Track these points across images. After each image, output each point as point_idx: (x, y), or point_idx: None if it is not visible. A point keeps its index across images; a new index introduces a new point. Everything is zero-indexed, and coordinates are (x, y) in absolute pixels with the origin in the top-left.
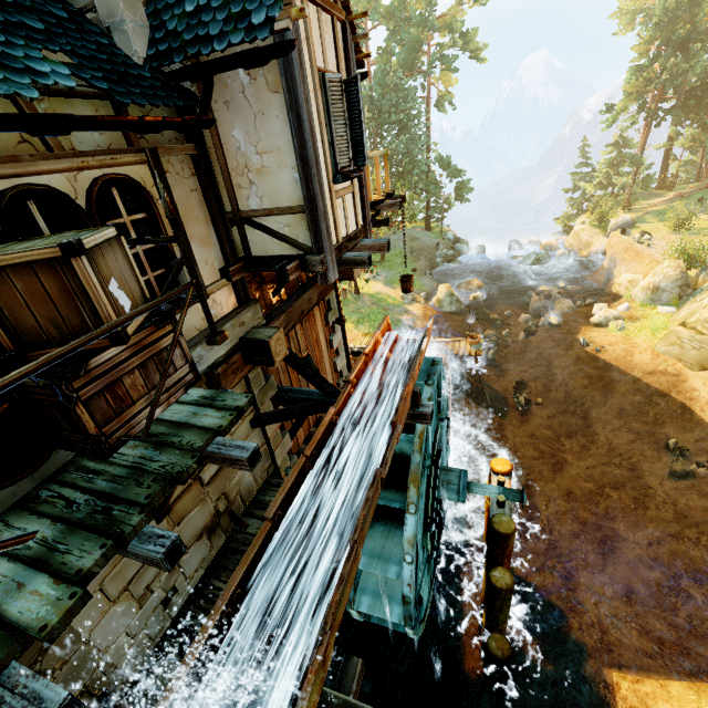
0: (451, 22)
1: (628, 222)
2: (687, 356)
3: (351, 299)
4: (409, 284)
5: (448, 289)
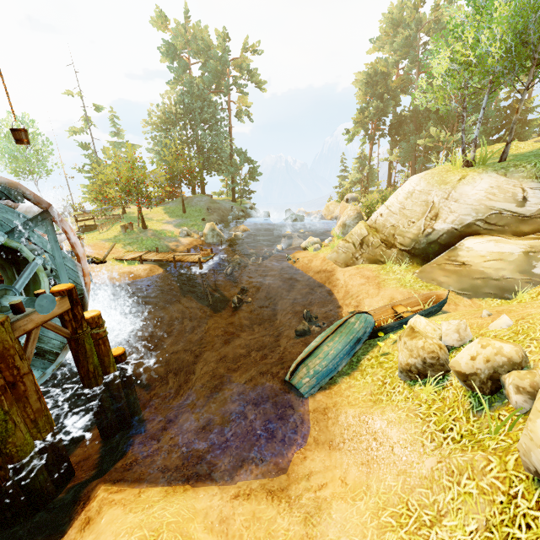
0: (242, 63)
1: (354, 198)
2: (339, 258)
3: (136, 231)
4: (19, 135)
5: (211, 225)
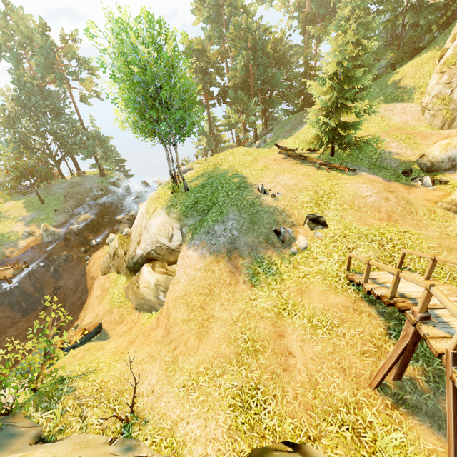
0: (69, 52)
1: (185, 170)
2: (103, 267)
3: None
4: None
5: (42, 227)
